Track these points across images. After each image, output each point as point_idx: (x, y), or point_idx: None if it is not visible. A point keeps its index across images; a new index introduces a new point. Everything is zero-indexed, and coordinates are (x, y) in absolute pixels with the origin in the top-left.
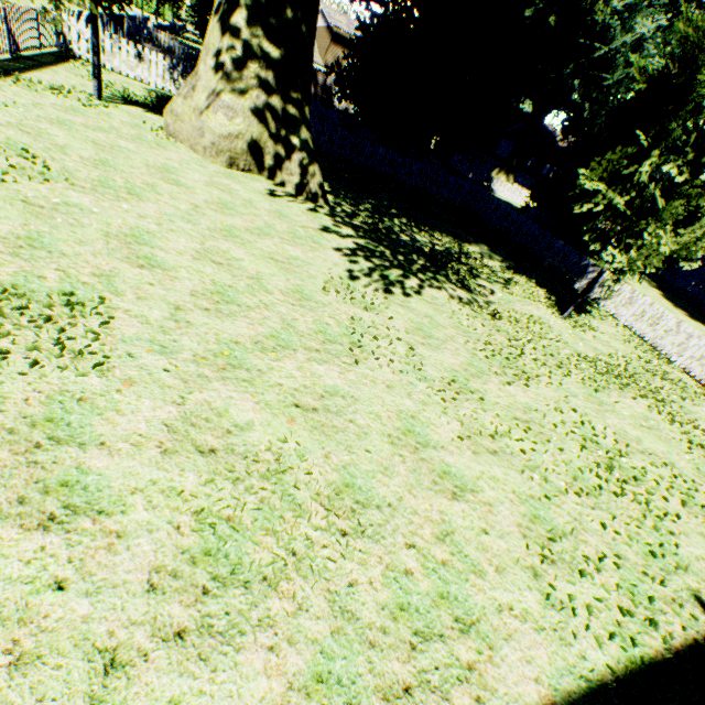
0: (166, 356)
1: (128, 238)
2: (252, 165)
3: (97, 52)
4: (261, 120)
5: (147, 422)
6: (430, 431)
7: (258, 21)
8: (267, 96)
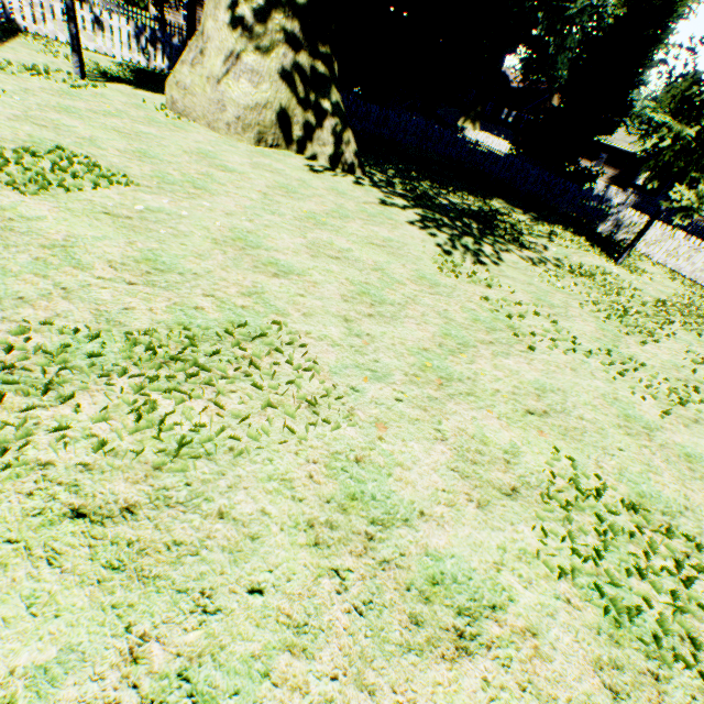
0: (383, 382)
1: (236, 242)
2: (280, 139)
3: (73, 17)
4: (289, 83)
5: (434, 472)
6: (638, 411)
7: None
8: (294, 53)
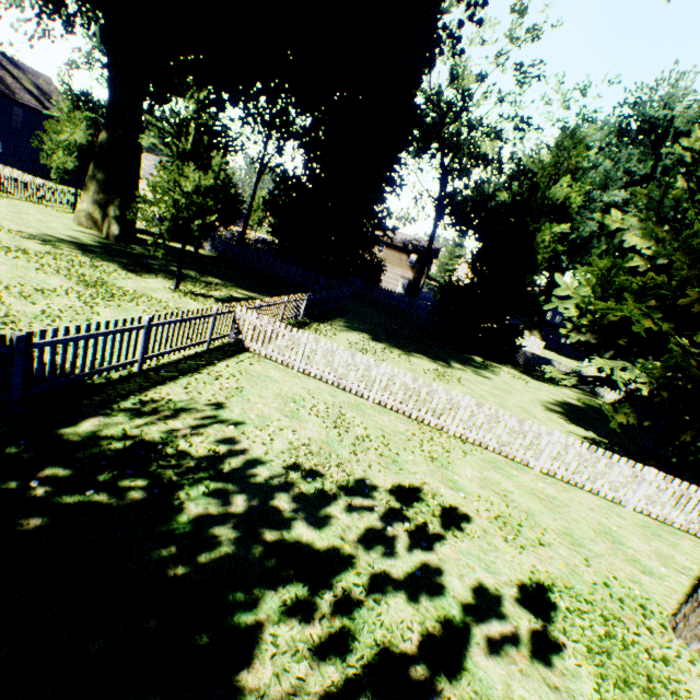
0: None
1: None
2: (93, 226)
3: (76, 196)
4: (95, 204)
5: None
6: None
7: (97, 167)
8: (98, 194)
